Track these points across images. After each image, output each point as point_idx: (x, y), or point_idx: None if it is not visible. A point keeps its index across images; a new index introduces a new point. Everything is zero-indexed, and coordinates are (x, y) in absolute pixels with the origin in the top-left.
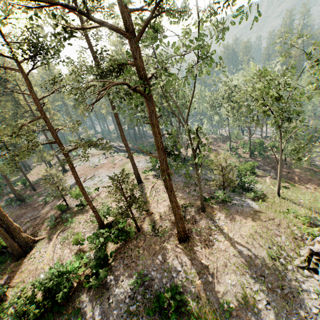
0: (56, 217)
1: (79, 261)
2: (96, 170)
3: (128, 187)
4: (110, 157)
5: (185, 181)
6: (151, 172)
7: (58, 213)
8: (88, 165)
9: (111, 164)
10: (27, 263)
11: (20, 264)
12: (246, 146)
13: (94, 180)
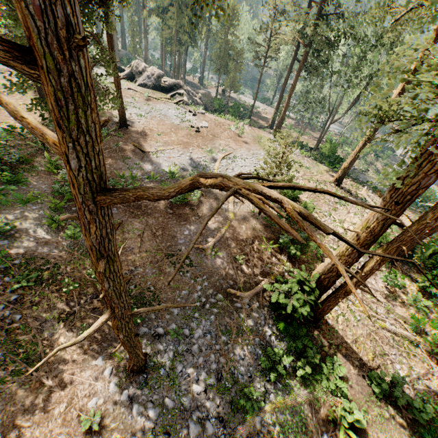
0: (267, 237)
1: (417, 307)
2: (212, 141)
3: (326, 188)
4: (199, 114)
5: (367, 186)
6: (333, 166)
7: (260, 229)
8: (172, 123)
9: (230, 134)
10: (341, 326)
11: (335, 331)
12: (345, 144)
13: (237, 163)
